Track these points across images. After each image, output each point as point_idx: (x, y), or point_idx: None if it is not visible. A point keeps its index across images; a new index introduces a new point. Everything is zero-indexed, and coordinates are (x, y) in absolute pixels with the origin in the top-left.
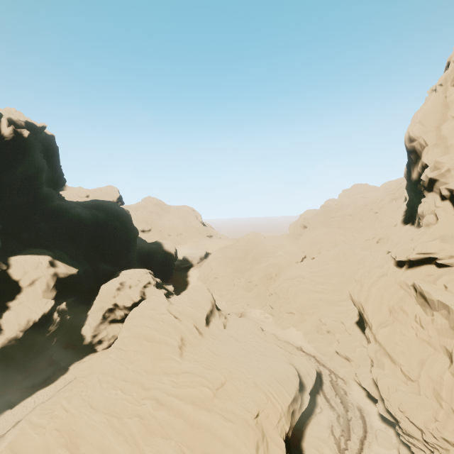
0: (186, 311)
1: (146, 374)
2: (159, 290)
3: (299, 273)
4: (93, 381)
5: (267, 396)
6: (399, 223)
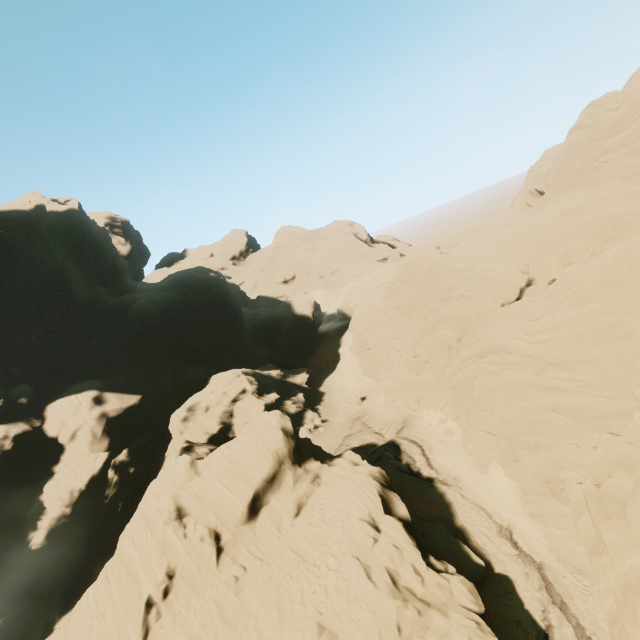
0: (211, 492)
1: None
2: (259, 400)
3: (498, 340)
4: None
5: None
6: None
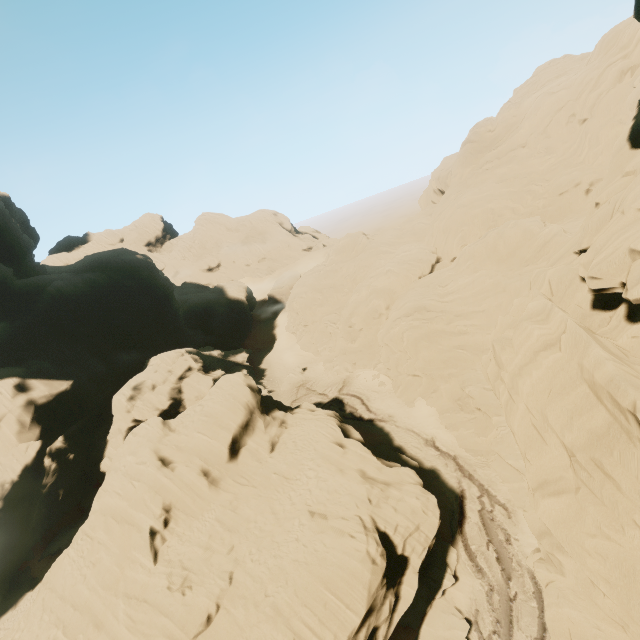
0: (191, 442)
1: (105, 591)
2: (207, 376)
3: (420, 302)
4: (36, 607)
5: (298, 638)
6: (619, 145)
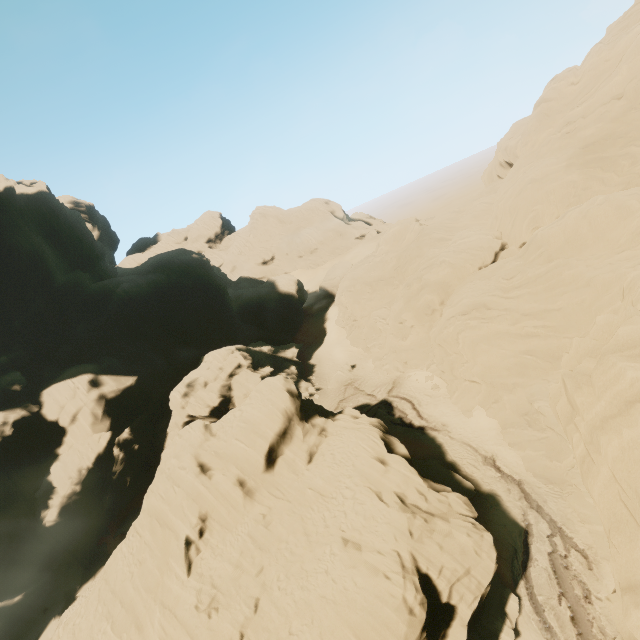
0: (229, 448)
1: (147, 594)
2: (255, 374)
3: (478, 298)
4: (93, 597)
5: None
6: None
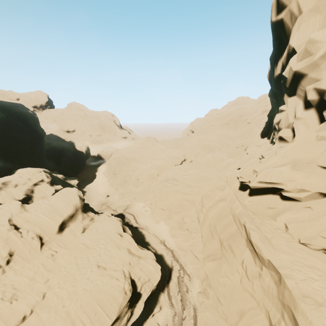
0: (37, 219)
1: None
2: (52, 187)
3: (173, 176)
4: None
5: None
6: (257, 135)
